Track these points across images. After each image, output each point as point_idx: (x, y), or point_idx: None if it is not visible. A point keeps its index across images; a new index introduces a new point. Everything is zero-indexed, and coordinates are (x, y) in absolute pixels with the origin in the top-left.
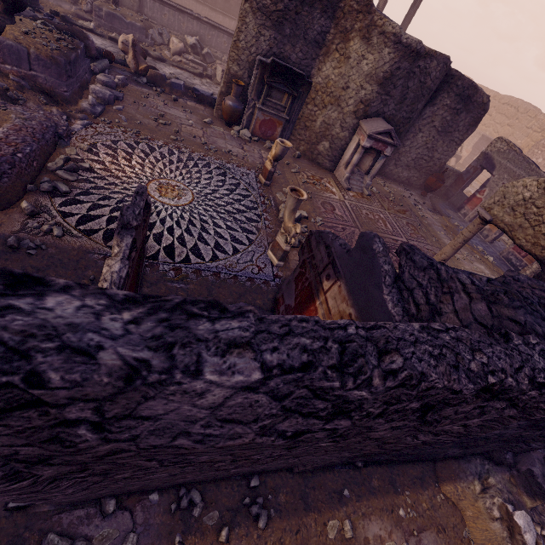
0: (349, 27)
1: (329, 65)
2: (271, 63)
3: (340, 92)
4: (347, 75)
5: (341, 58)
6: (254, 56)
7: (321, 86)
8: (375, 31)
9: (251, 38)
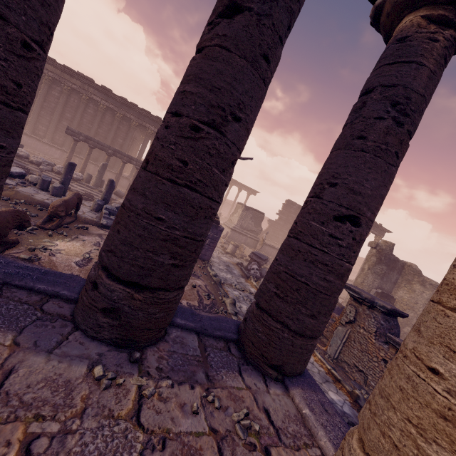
0: (410, 279)
1: (402, 291)
2: (380, 292)
3: (412, 304)
4: (415, 298)
5: (408, 290)
6: (370, 288)
7: (398, 300)
8: (427, 283)
9: (369, 282)
